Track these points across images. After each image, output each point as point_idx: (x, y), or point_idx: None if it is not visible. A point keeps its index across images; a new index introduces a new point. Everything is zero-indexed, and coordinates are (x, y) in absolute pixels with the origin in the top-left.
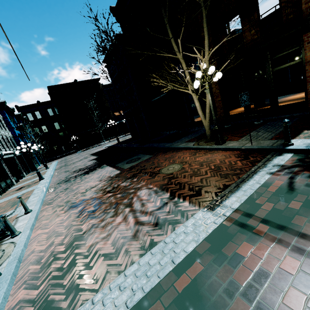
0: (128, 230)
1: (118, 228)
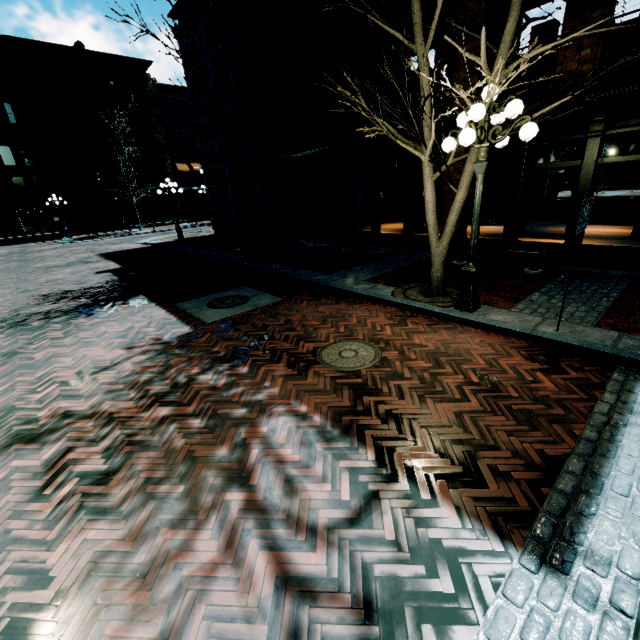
0: (252, 623)
1: (211, 602)
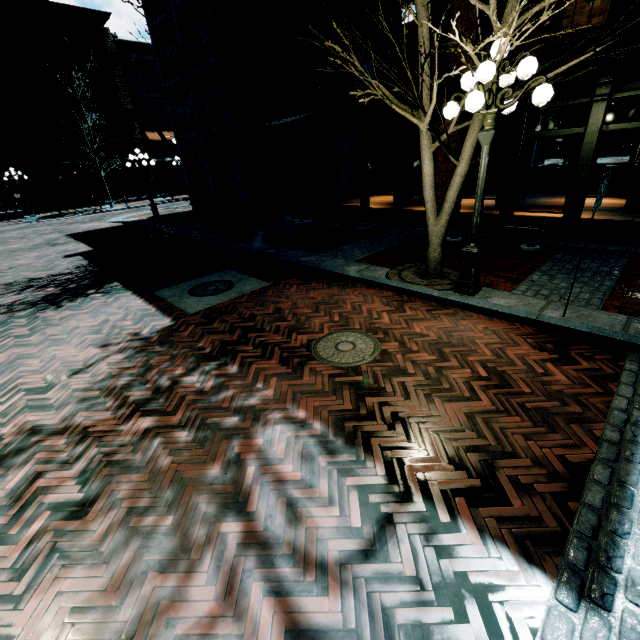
0: None
1: None
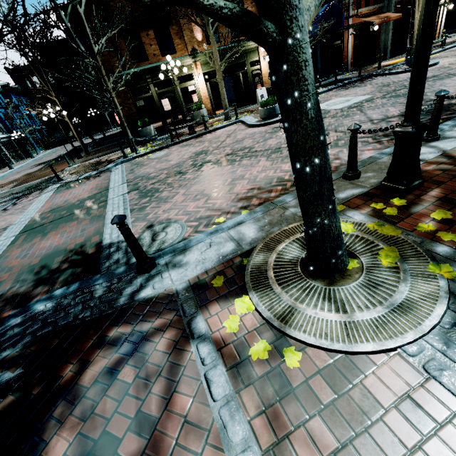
0: None
1: None
